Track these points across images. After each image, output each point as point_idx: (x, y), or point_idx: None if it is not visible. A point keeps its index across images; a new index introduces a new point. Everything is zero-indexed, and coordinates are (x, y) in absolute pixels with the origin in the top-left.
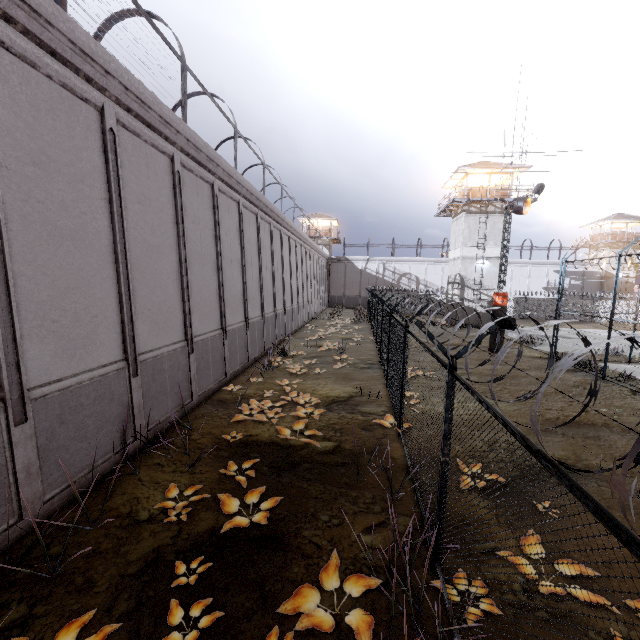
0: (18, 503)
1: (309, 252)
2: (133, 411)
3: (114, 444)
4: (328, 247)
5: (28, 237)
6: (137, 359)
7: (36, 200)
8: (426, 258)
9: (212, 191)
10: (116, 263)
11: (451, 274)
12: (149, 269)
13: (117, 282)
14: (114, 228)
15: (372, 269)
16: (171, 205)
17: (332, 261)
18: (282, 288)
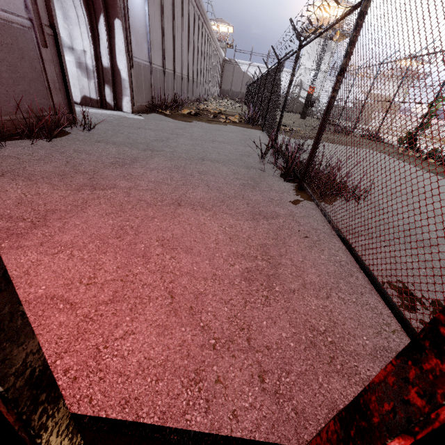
0: (164, 98)
1: (215, 50)
2: (174, 91)
3: (172, 99)
4: (224, 50)
5: (164, 18)
6: (175, 73)
7: (165, 5)
8: (287, 69)
9: (188, 0)
10: (173, 32)
11: (297, 80)
12: (176, 38)
13: (172, 40)
14: (173, 18)
15: (251, 72)
16: (180, 8)
17: (225, 62)
18: (203, 68)
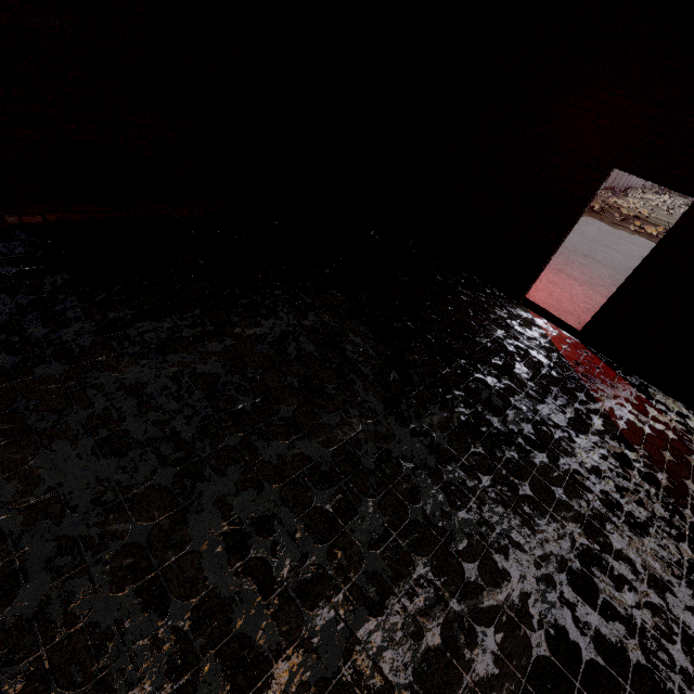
0: None
1: None
2: None
3: None
4: None
5: None
6: None
7: None
8: None
9: None
10: None
11: None
12: None
13: None
14: None
15: None
16: None
17: None
18: None
